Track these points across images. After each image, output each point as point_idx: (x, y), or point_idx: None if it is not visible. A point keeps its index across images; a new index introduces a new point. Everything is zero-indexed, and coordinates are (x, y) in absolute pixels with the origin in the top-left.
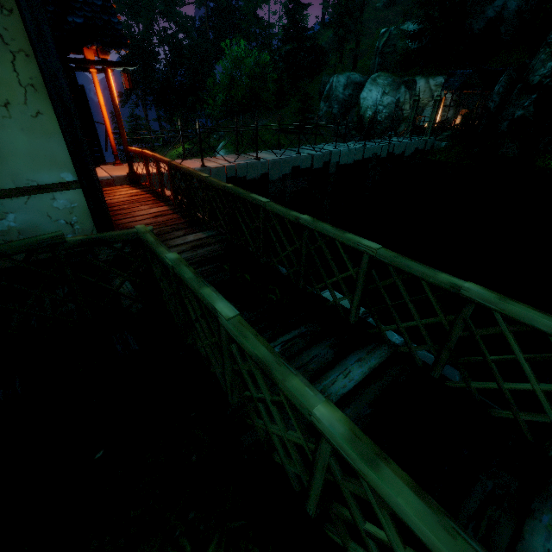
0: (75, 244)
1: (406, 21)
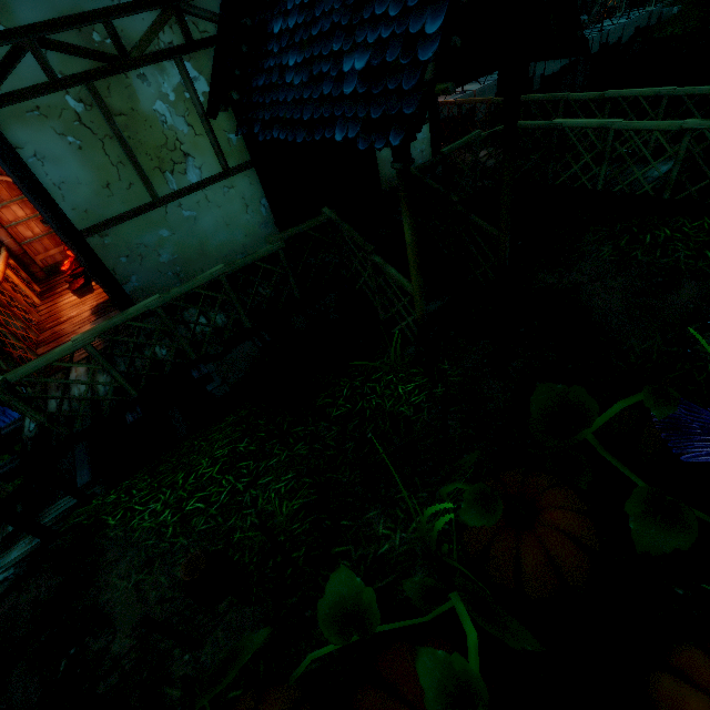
0: (483, 137)
1: None
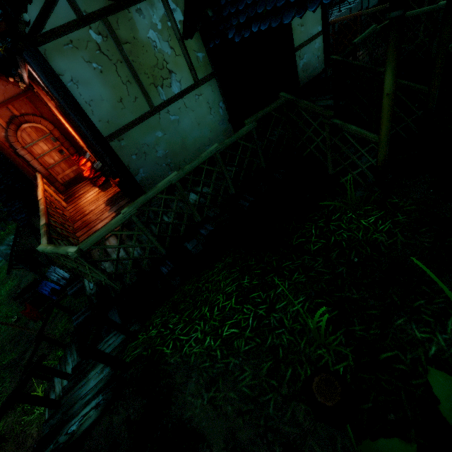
0: (378, 30)
1: None
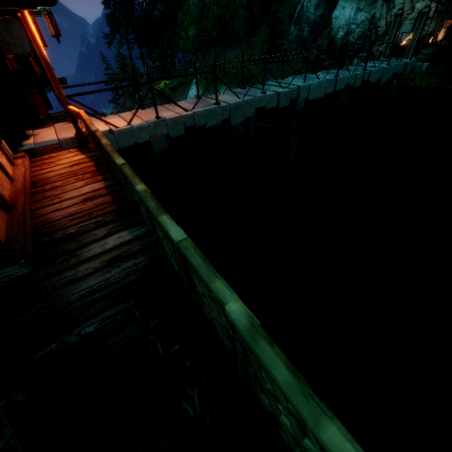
0: None
1: None
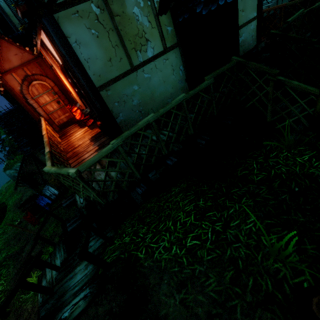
0: (305, 13)
1: None
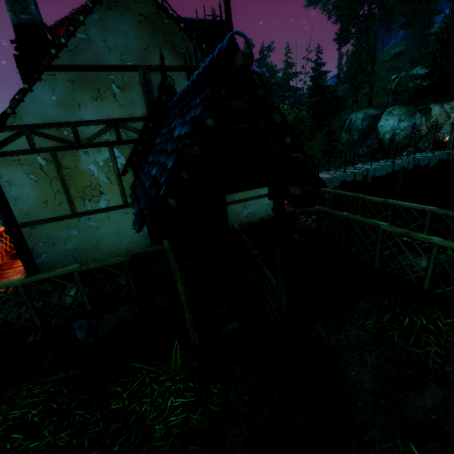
0: (297, 212)
1: (413, 65)
